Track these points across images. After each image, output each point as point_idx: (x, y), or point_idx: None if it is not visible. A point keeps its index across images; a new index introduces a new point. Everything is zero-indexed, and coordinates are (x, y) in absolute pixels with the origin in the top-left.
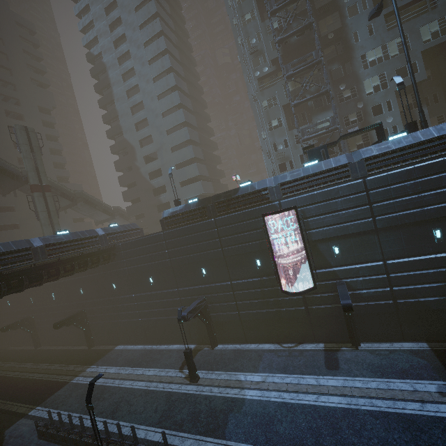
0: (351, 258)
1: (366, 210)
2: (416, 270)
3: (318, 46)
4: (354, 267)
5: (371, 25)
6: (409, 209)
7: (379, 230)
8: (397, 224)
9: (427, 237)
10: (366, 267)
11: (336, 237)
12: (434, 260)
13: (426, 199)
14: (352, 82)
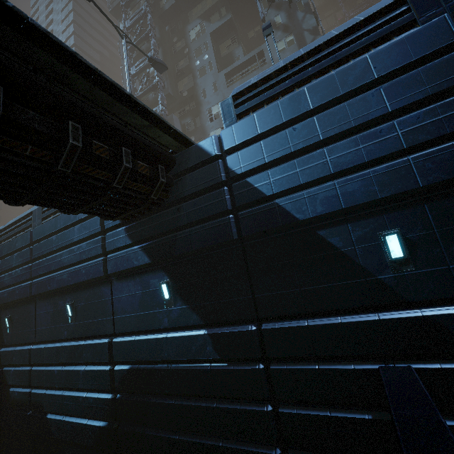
0: (17, 335)
1: (27, 269)
2: (54, 365)
3: (159, 101)
4: (11, 350)
5: (216, 83)
6: (54, 271)
7: (37, 298)
8: (43, 292)
9: (65, 313)
10: (18, 352)
11: (12, 304)
12: (60, 352)
13: (63, 259)
14: (200, 134)
